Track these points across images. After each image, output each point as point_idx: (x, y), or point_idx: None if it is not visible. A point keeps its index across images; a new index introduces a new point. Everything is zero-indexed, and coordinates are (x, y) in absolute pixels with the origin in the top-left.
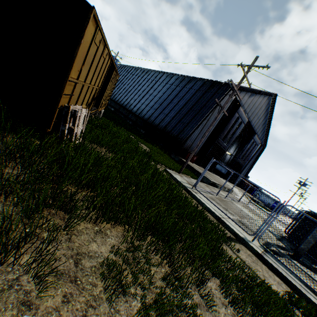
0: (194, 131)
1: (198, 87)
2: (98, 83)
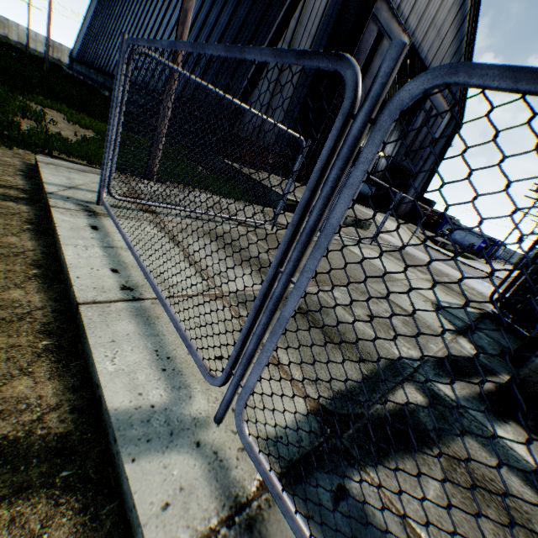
0: (255, 84)
1: None
2: None
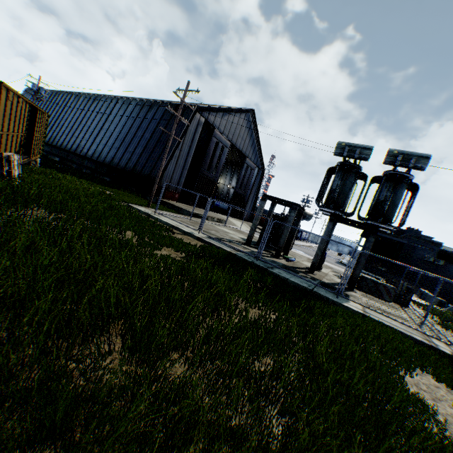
0: (167, 165)
1: (162, 113)
2: (23, 130)
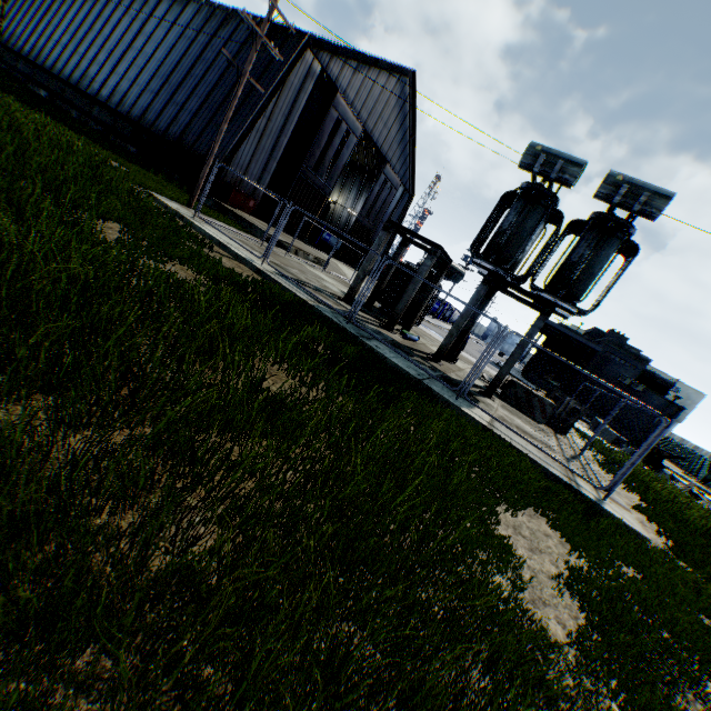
0: (241, 144)
1: (244, 38)
2: None
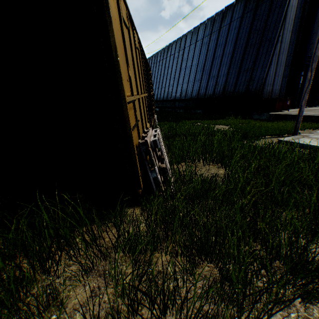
0: (268, 70)
1: (240, 14)
2: (145, 88)
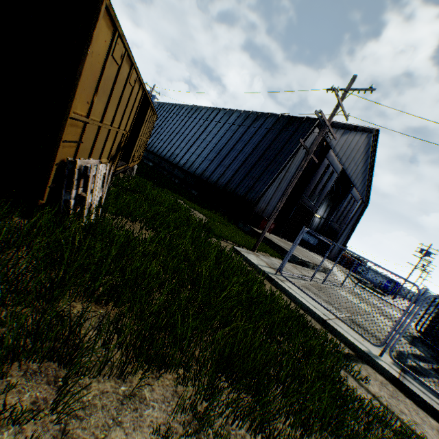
0: (268, 188)
1: (269, 126)
2: (126, 126)
